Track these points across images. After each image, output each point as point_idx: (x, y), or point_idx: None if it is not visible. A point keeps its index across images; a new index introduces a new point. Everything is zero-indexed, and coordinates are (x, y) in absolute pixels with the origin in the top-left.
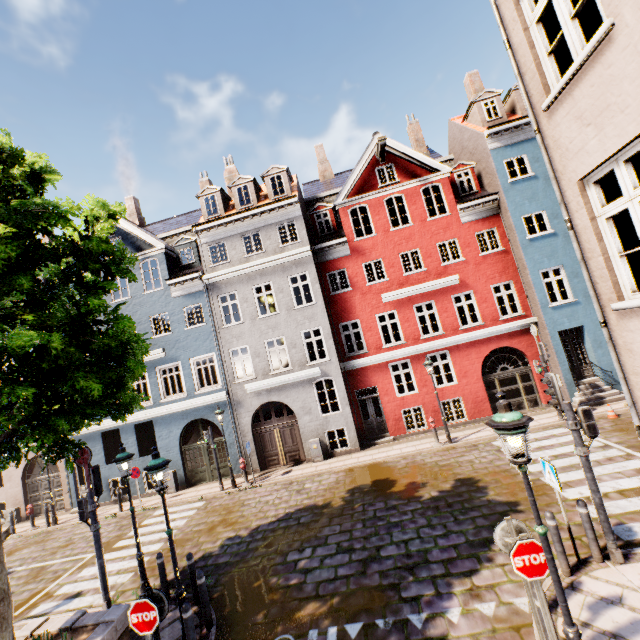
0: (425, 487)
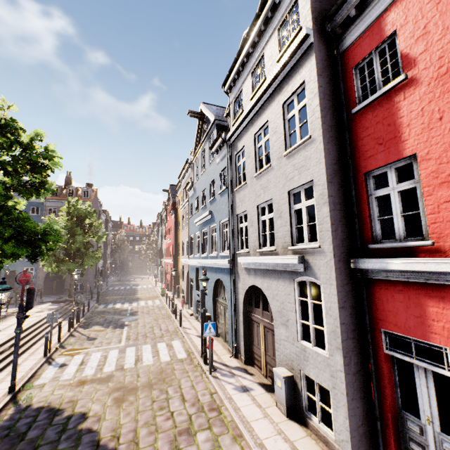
0: None
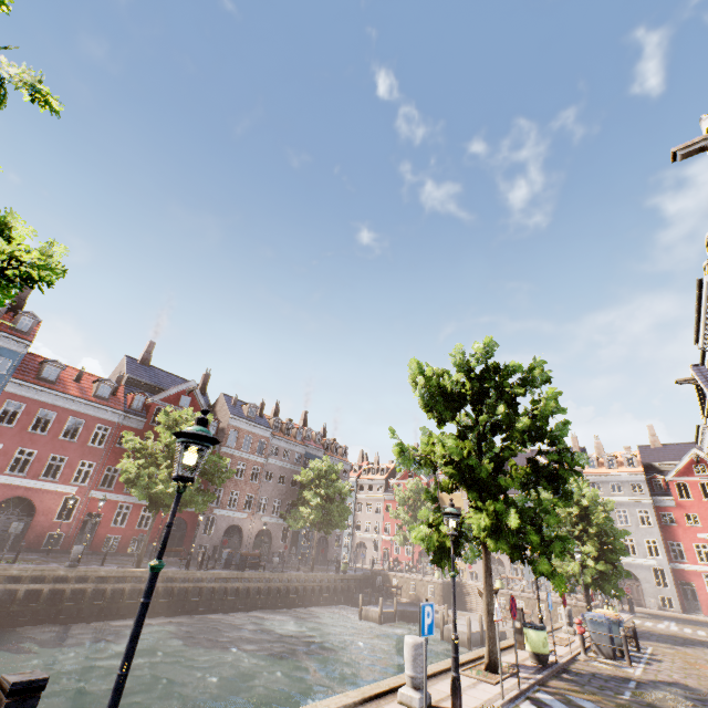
0: None
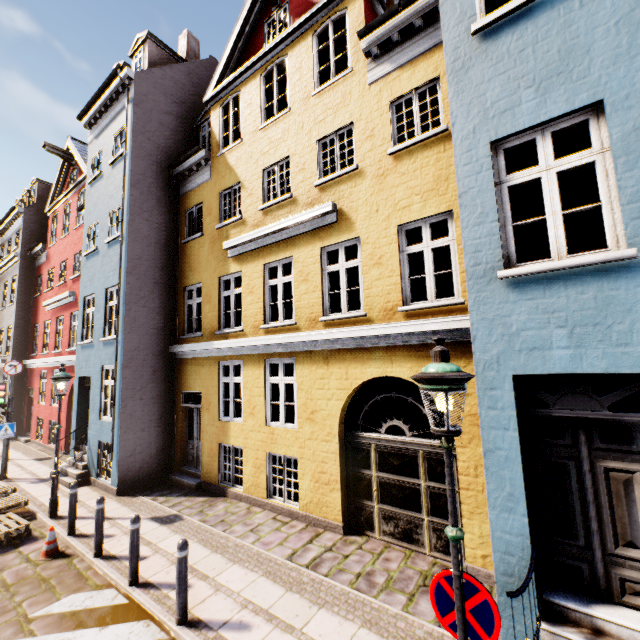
0: None
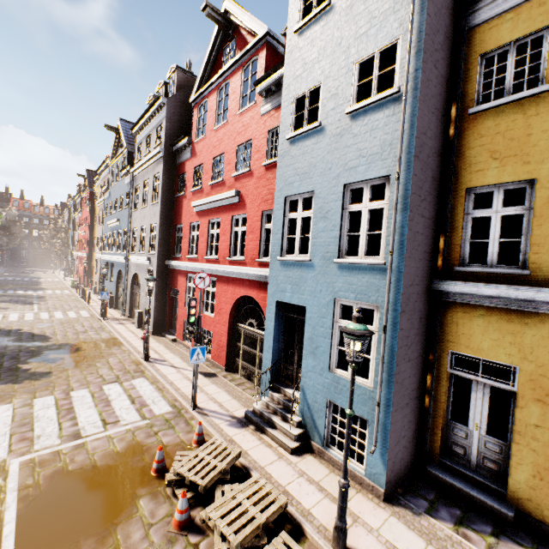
0: (45, 363)
